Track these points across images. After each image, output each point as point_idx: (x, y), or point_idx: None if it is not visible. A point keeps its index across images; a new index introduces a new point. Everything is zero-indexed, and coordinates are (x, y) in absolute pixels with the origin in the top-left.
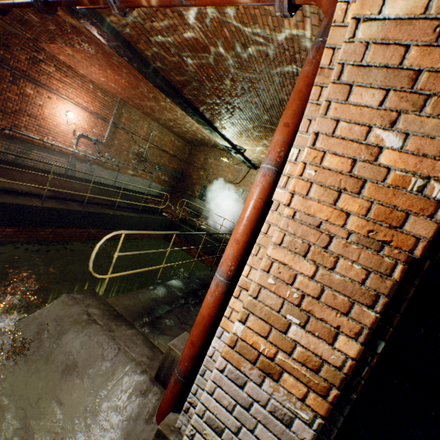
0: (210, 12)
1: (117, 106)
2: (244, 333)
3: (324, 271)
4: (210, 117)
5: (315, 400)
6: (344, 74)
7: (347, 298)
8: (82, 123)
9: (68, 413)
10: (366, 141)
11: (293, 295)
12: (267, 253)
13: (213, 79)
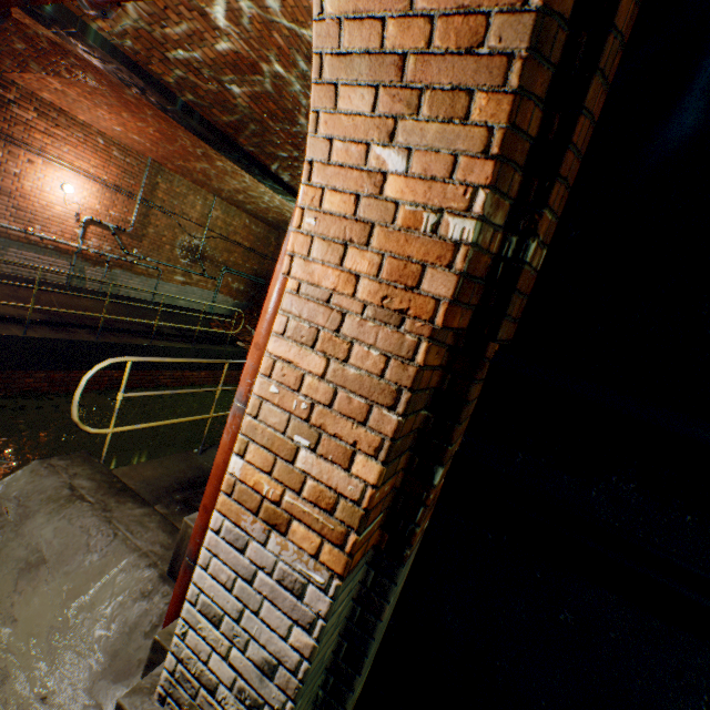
0: (245, 6)
1: (147, 171)
2: (244, 471)
3: (336, 365)
4: (290, 180)
5: (332, 554)
6: (326, 69)
7: (365, 399)
8: (91, 201)
9: (21, 630)
10: (367, 166)
11: (302, 406)
12: (269, 349)
13: (280, 117)
